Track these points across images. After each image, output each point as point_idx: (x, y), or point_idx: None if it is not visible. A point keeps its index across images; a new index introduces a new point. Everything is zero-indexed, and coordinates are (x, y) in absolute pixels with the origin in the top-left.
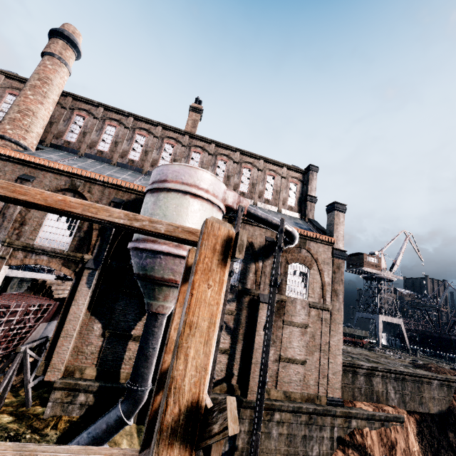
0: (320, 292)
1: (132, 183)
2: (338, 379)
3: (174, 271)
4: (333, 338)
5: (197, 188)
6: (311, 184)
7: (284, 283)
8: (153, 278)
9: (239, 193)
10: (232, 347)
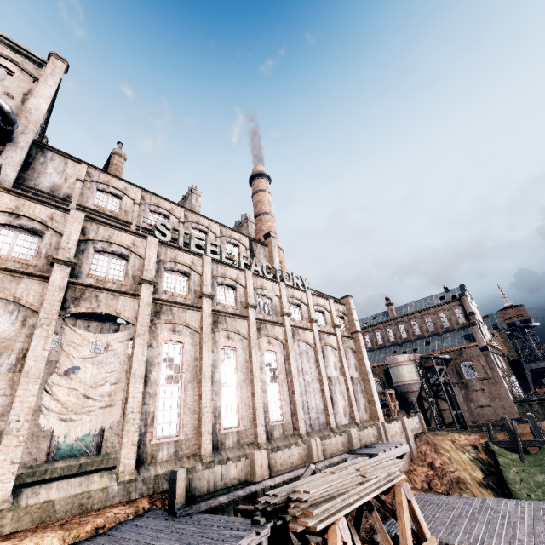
0: (483, 371)
1: (385, 362)
2: (513, 409)
3: (406, 388)
4: (501, 390)
5: (398, 362)
6: (465, 305)
7: (462, 374)
8: (403, 392)
9: (430, 333)
10: (453, 407)
